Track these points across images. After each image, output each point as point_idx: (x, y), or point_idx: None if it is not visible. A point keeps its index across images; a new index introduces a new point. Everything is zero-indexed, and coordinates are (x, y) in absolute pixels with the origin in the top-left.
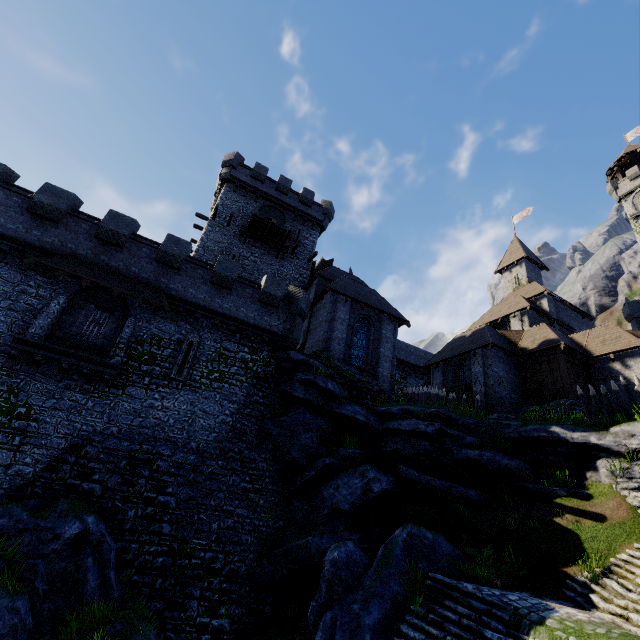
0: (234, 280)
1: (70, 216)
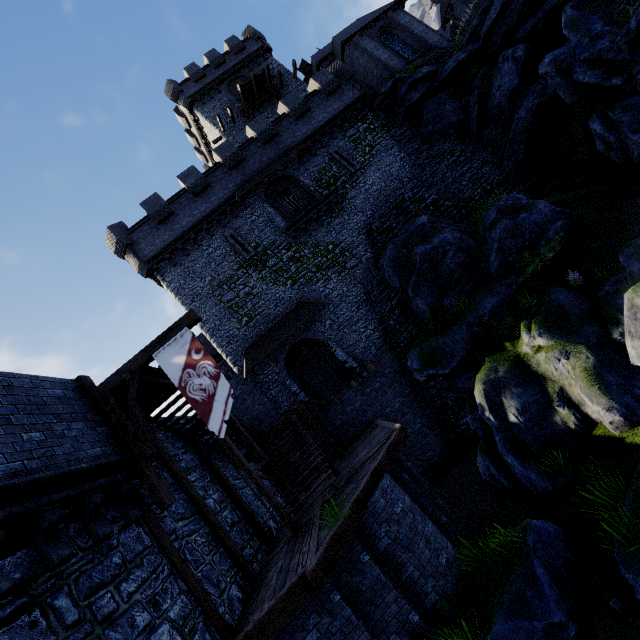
0: (304, 101)
1: (207, 178)
